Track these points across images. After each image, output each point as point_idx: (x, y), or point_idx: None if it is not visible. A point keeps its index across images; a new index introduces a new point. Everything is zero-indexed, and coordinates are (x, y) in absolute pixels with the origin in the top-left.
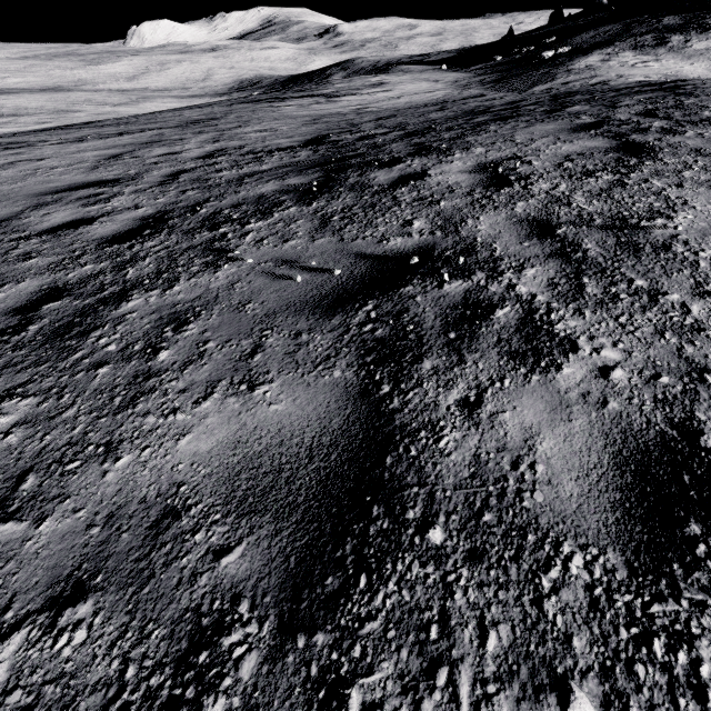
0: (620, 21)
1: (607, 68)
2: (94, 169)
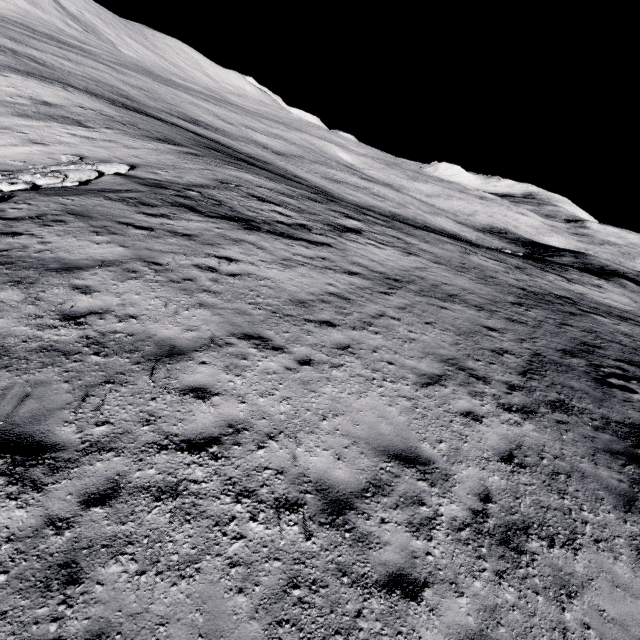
0: None
1: None
2: (506, 273)
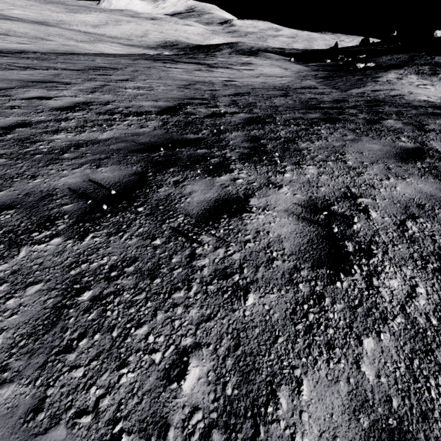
0: (407, 53)
1: (401, 84)
2: None
